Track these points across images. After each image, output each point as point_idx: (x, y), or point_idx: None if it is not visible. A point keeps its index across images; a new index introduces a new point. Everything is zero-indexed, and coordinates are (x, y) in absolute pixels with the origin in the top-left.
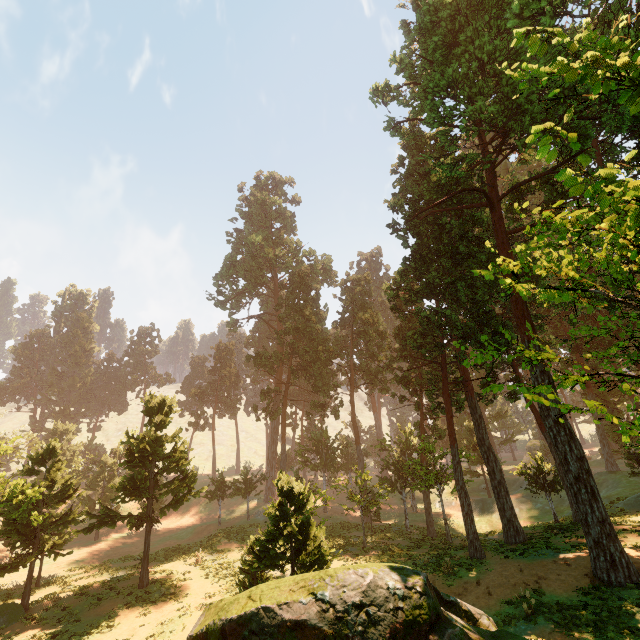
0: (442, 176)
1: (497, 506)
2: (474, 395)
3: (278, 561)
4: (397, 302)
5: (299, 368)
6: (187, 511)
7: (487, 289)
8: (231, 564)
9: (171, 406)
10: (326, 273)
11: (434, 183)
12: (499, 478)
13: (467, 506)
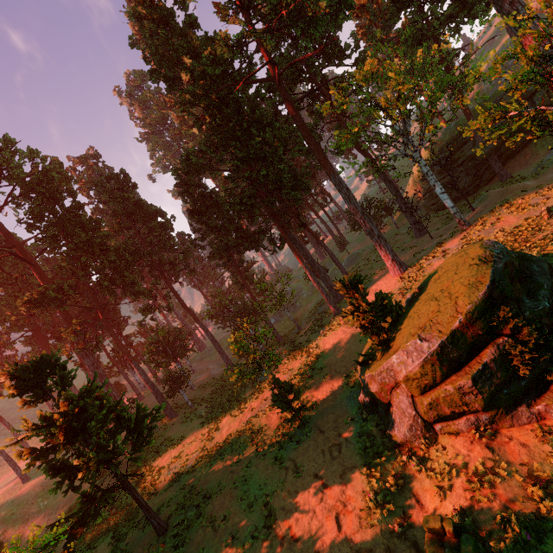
0: (225, 51)
1: (327, 286)
2: (290, 231)
3: (380, 318)
4: (184, 187)
5: (100, 287)
6: (21, 525)
7: (282, 150)
8: (207, 449)
9: (52, 362)
10: (62, 179)
11: (215, 58)
12: (323, 271)
13: (325, 290)
